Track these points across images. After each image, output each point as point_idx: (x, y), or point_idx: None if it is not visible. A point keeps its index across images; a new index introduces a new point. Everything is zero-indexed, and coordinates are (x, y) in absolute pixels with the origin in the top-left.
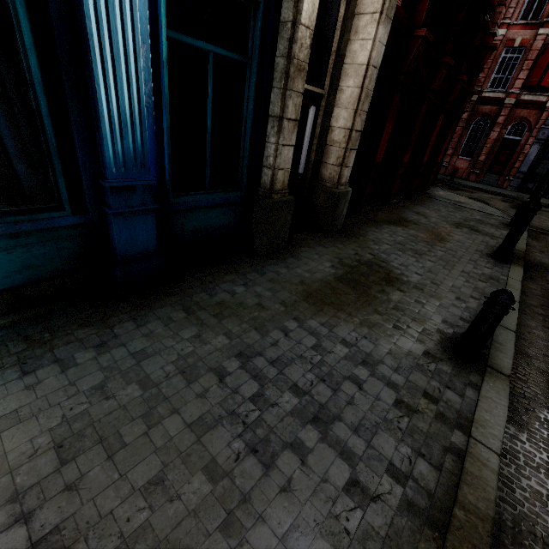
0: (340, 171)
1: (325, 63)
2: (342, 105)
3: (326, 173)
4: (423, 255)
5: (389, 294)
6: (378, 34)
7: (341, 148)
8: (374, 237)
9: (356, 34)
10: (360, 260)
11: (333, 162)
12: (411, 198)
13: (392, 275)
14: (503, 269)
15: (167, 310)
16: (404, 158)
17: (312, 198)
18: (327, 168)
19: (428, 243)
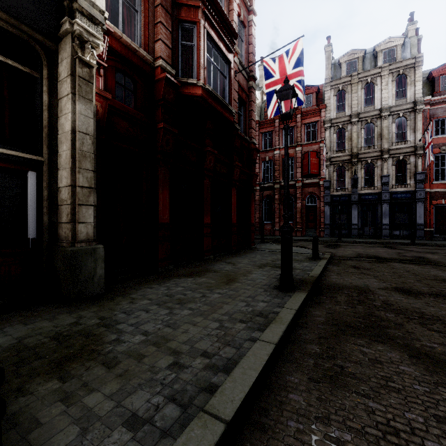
0: (72, 227)
1: (39, 136)
2: (63, 167)
3: (62, 233)
4: (187, 303)
5: (16, 396)
6: (77, 108)
7: (68, 205)
8: (141, 294)
9: (61, 112)
10: (64, 332)
11: (65, 220)
12: (234, 253)
13: (89, 347)
14: (282, 299)
15: None
16: (204, 219)
17: (53, 263)
18: (62, 228)
19: (210, 287)
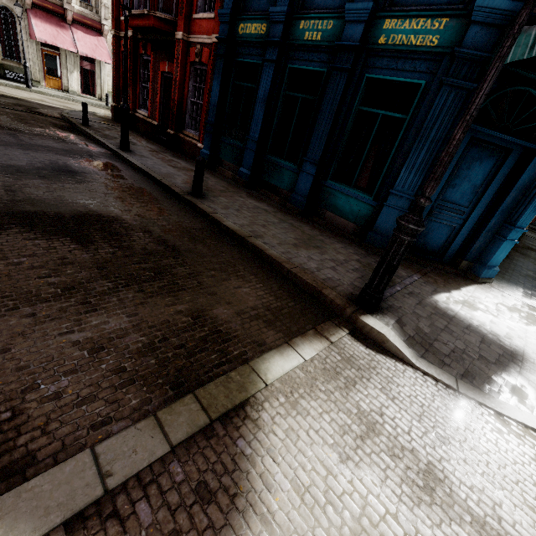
0: None
1: None
2: None
3: None
4: None
5: None
6: None
7: None
8: (534, 256)
9: None
10: None
11: None
12: None
13: None
14: None
15: (515, 274)
16: None
17: None
18: None
19: None
